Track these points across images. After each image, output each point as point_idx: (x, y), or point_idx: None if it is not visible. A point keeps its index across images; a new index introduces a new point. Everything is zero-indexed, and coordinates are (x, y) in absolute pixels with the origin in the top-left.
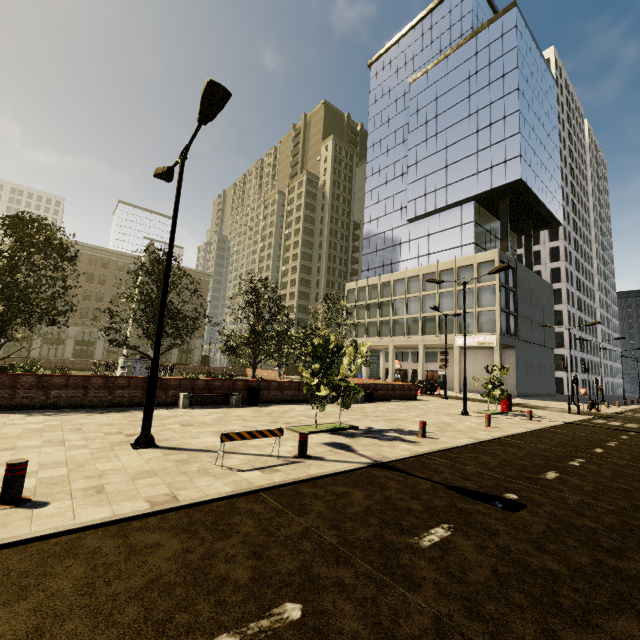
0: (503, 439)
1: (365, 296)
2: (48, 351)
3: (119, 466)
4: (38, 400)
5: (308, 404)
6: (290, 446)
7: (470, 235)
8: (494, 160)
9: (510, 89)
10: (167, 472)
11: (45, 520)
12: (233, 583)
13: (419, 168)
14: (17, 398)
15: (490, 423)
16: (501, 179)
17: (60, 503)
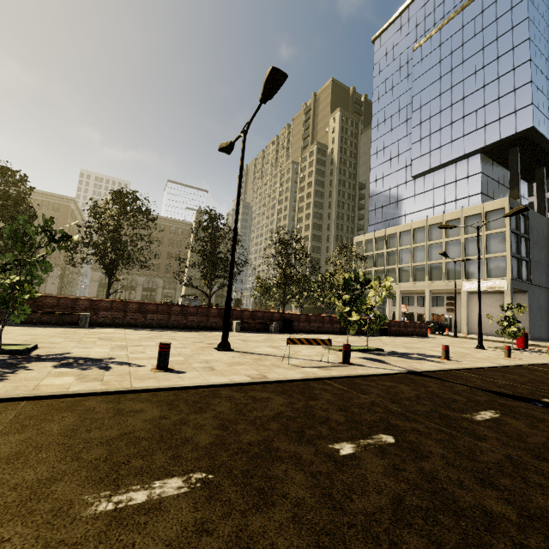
0: (526, 366)
1: (372, 247)
2: (125, 295)
3: (215, 358)
4: (140, 321)
5: (331, 335)
6: (332, 357)
7: (477, 186)
8: (503, 111)
9: (520, 40)
10: (250, 364)
11: (190, 379)
12: (335, 421)
13: (423, 128)
14: (127, 319)
15: (510, 354)
16: (511, 129)
17: (192, 372)
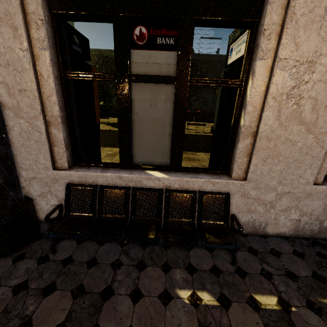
0: None
1: None
2: None
3: None
4: None
5: None
6: None
7: None
8: None
9: None
10: None
11: None
12: None
13: None
14: None
15: None
16: None
17: None
